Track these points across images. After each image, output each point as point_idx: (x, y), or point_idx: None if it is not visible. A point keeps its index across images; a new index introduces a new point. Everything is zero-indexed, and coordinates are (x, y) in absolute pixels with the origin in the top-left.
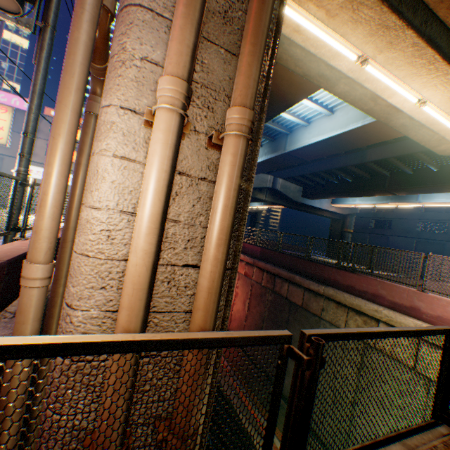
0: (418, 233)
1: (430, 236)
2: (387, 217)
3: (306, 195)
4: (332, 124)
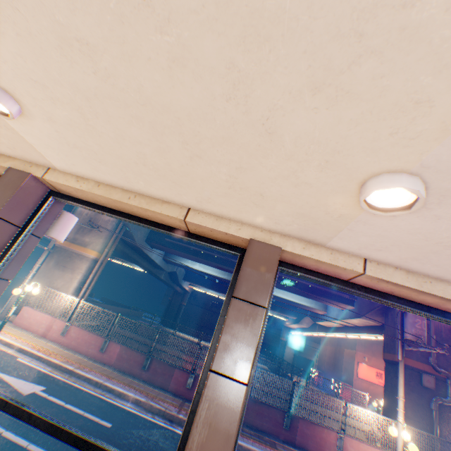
0: (211, 306)
1: (217, 309)
2: (196, 289)
3: (189, 279)
4: (293, 293)
